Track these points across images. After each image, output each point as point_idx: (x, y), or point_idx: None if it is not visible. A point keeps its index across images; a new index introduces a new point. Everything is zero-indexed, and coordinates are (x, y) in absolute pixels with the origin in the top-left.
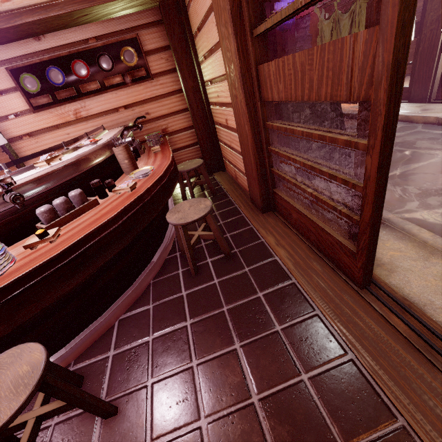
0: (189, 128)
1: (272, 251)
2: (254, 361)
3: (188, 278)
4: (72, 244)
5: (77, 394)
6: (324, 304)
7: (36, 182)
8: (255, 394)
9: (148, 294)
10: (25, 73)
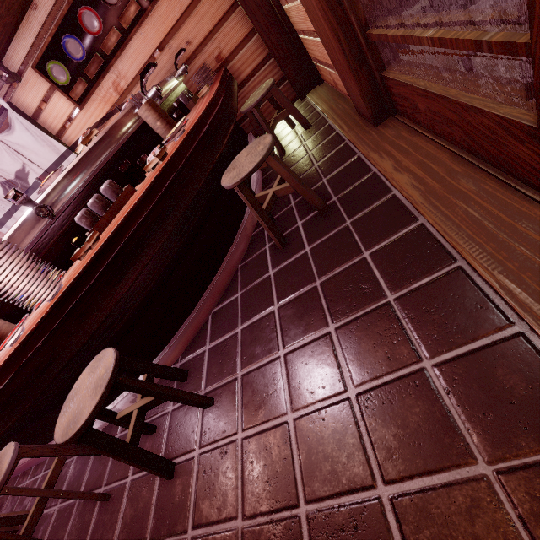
0: (250, 36)
1: (388, 182)
2: (352, 346)
3: (275, 253)
4: (103, 246)
5: (158, 390)
6: (474, 247)
7: (62, 187)
8: (351, 387)
9: (236, 281)
10: (48, 63)
